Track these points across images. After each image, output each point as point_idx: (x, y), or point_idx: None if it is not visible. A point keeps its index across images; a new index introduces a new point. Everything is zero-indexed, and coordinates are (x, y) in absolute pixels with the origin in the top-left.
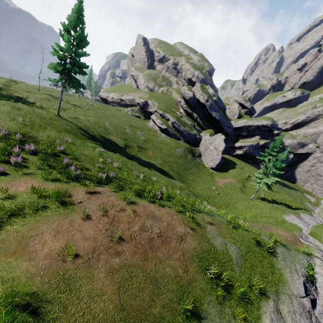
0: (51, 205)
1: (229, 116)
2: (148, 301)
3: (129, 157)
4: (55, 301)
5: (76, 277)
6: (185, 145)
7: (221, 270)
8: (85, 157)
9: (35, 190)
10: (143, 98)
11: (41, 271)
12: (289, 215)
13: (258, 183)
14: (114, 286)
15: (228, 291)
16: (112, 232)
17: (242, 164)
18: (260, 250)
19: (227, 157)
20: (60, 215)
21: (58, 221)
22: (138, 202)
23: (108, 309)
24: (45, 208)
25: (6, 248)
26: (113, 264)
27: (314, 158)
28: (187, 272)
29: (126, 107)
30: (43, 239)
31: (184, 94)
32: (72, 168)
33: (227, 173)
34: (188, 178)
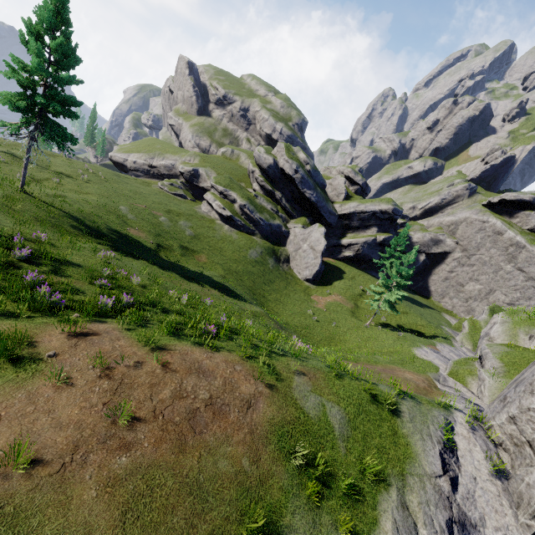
0: None
1: (331, 196)
2: (182, 528)
3: (164, 265)
4: None
5: (31, 507)
6: (263, 243)
7: (315, 450)
8: (74, 269)
9: None
10: (189, 164)
11: None
12: (422, 347)
13: (377, 301)
14: (114, 513)
15: (327, 485)
16: (118, 408)
17: (353, 272)
18: (377, 409)
19: (330, 261)
20: (8, 384)
21: (1, 397)
22: (171, 347)
23: None
24: None
25: None
26: (116, 469)
27: (453, 259)
28: (258, 462)
29: (160, 179)
30: None
31: (259, 159)
32: (44, 290)
33: (331, 287)
34: (269, 298)
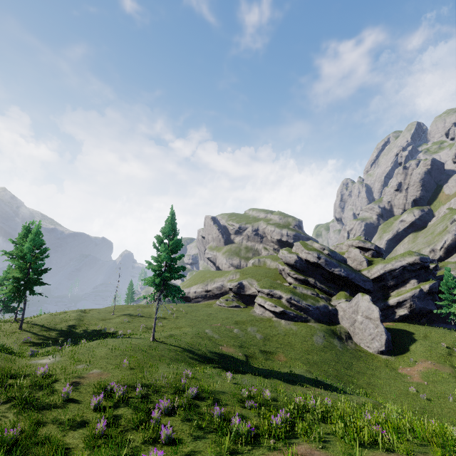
0: None
1: (354, 266)
2: None
3: (264, 374)
4: None
5: None
6: (320, 326)
7: None
8: (223, 396)
9: None
10: (234, 280)
11: None
12: None
13: None
14: None
15: None
16: None
17: (421, 330)
18: None
19: (389, 325)
20: None
21: None
22: None
23: None
24: None
25: None
26: None
27: None
28: None
29: (215, 299)
30: None
31: (285, 259)
32: (236, 421)
33: (410, 353)
34: (359, 383)
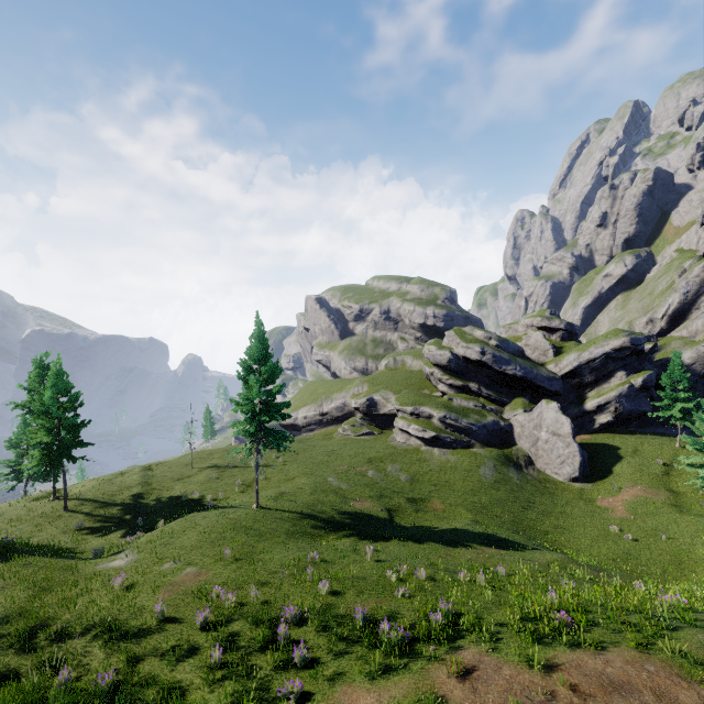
0: None
1: (536, 358)
2: None
3: (415, 536)
4: None
5: None
6: (488, 452)
7: None
8: (365, 584)
9: None
10: (361, 396)
11: None
12: None
13: None
14: None
15: None
16: None
17: (630, 442)
18: None
19: (586, 439)
20: None
21: None
22: (555, 660)
23: None
24: None
25: None
26: None
27: None
28: None
29: (336, 424)
30: None
31: (434, 358)
32: (385, 626)
33: (614, 476)
34: (544, 528)
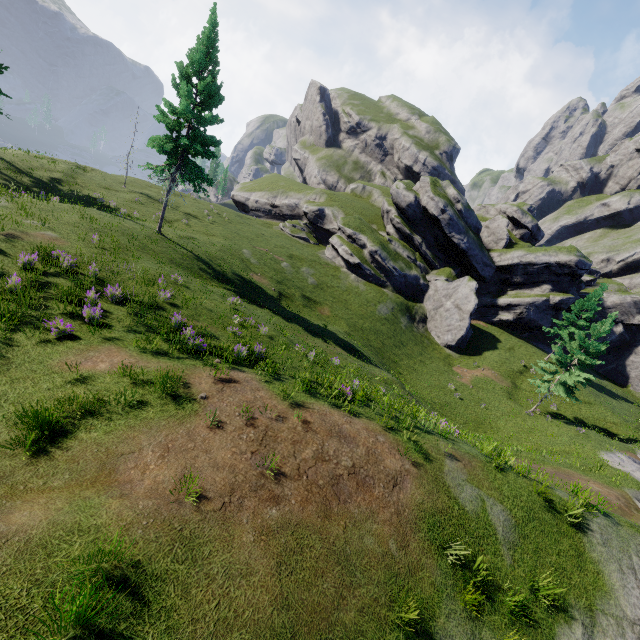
0: (155, 399)
1: (487, 242)
2: (332, 596)
3: (287, 316)
4: (168, 575)
5: (203, 536)
6: (395, 297)
7: (473, 551)
8: (207, 313)
9: (126, 370)
10: (315, 204)
11: (142, 518)
12: (614, 452)
13: (546, 382)
14: (270, 561)
15: (489, 596)
16: (264, 459)
17: (512, 342)
18: (554, 519)
19: (480, 325)
20: (171, 419)
21: (167, 430)
22: (309, 405)
23: (260, 603)
24: (144, 404)
25: (81, 472)
26: (268, 519)
27: None
28: (406, 549)
29: (282, 220)
30: (143, 461)
31: (397, 196)
32: (189, 332)
33: (480, 358)
34: (400, 364)
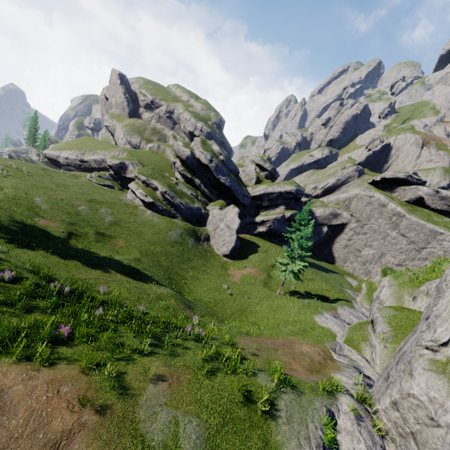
0: None
1: (245, 181)
2: None
3: (66, 254)
4: None
5: None
6: (184, 224)
7: None
8: None
9: None
10: (117, 158)
11: None
12: (323, 314)
13: (284, 271)
14: None
15: None
16: None
17: (267, 246)
18: (249, 413)
19: (246, 237)
20: None
21: None
22: None
23: None
24: None
25: None
26: None
27: (350, 229)
28: None
29: (91, 172)
30: None
31: (178, 151)
32: None
33: (247, 260)
34: (185, 276)
